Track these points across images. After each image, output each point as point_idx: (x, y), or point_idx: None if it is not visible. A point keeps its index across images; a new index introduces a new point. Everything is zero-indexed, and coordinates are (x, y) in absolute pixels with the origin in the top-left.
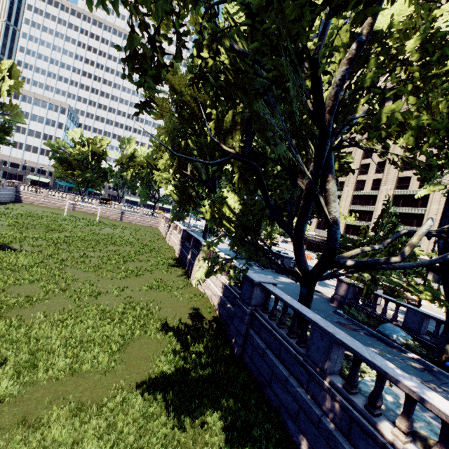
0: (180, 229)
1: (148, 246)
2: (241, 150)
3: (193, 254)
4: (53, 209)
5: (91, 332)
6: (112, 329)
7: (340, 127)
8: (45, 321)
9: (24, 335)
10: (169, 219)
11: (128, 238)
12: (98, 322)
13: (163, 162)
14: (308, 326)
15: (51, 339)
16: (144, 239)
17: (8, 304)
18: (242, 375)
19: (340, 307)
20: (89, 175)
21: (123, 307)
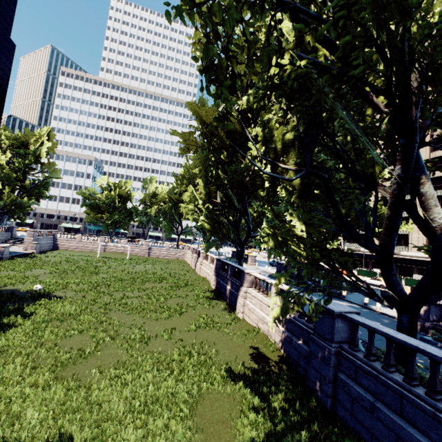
0: (211, 258)
1: (182, 280)
2: (297, 166)
3: (234, 284)
4: (86, 252)
5: (153, 389)
6: (175, 383)
7: (425, 121)
8: (101, 379)
9: (84, 400)
10: (196, 250)
11: (161, 274)
12: (157, 375)
13: (187, 195)
14: (439, 369)
15: (112, 402)
16: (176, 273)
17: (62, 361)
18: (347, 440)
19: (423, 332)
20: (117, 216)
21: (177, 353)
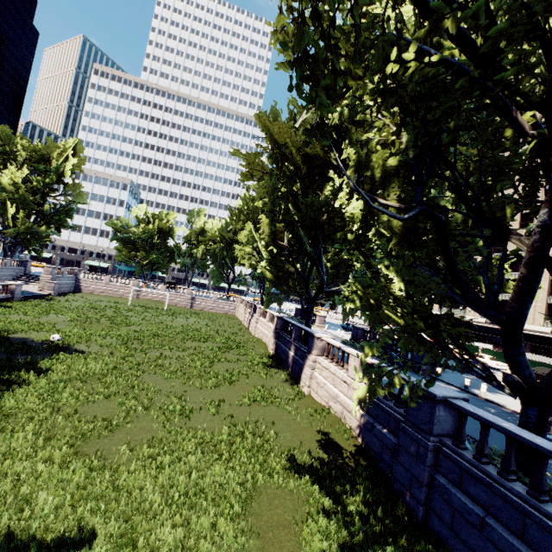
0: (271, 315)
1: (232, 340)
2: (401, 203)
3: (299, 349)
4: (115, 298)
5: (196, 476)
6: (224, 471)
7: None
8: (131, 458)
9: (110, 484)
10: (251, 304)
11: (206, 331)
12: (201, 459)
13: (244, 234)
14: None
15: (145, 490)
16: (224, 330)
17: (83, 432)
18: None
19: None
20: (155, 255)
21: (227, 433)
